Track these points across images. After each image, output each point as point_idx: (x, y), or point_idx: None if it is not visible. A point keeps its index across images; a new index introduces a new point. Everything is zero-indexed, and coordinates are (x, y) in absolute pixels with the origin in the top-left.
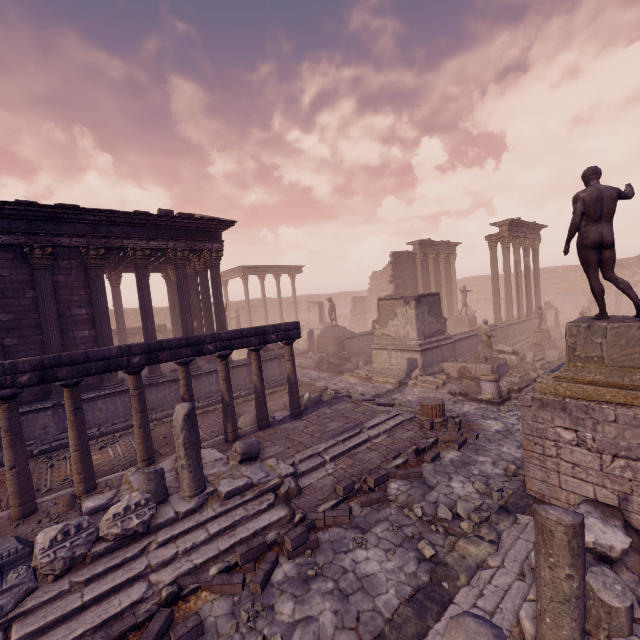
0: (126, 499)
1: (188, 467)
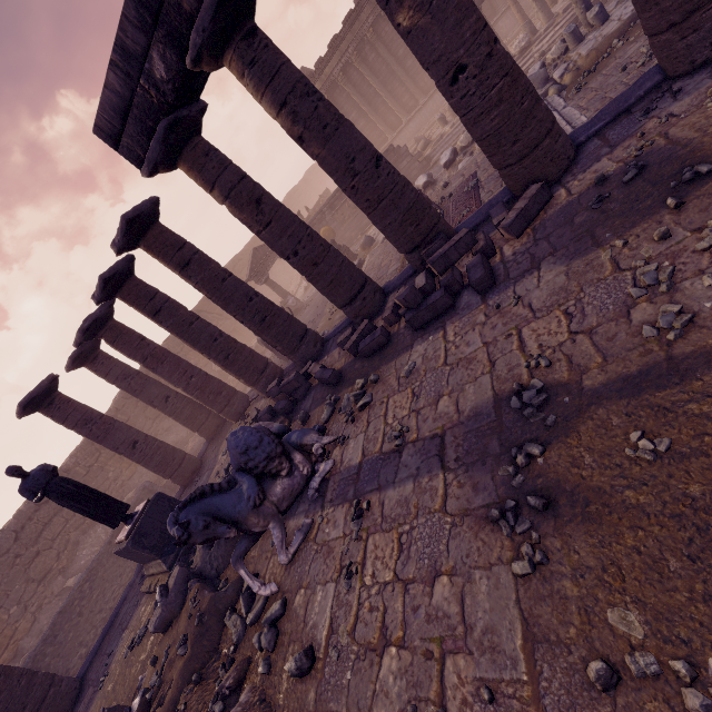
0: (518, 40)
1: (539, 11)
